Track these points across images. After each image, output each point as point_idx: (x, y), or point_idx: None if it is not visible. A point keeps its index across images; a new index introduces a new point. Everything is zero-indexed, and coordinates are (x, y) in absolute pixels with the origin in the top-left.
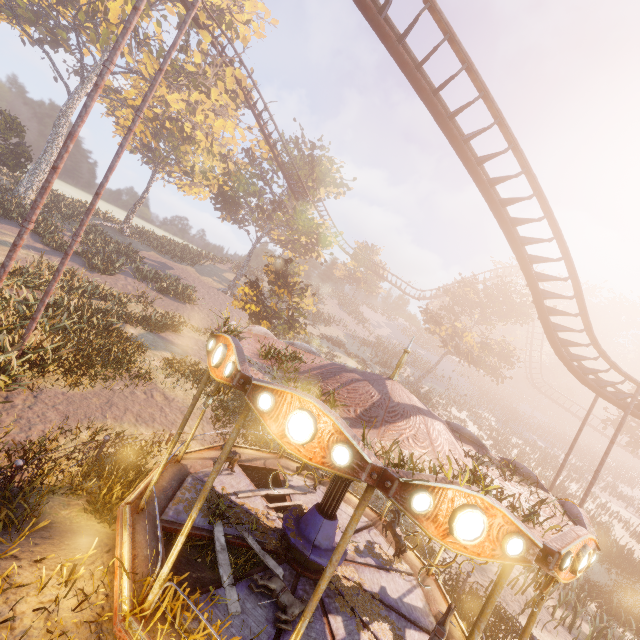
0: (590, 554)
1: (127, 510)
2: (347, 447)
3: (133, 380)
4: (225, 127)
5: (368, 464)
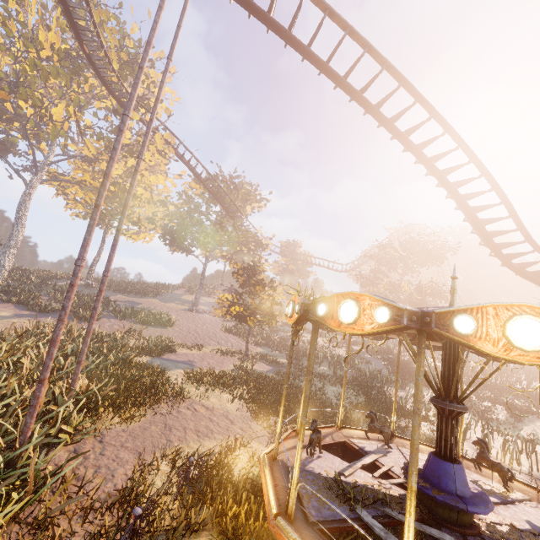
0: None
1: (283, 522)
2: None
3: (174, 399)
4: (157, 181)
5: None
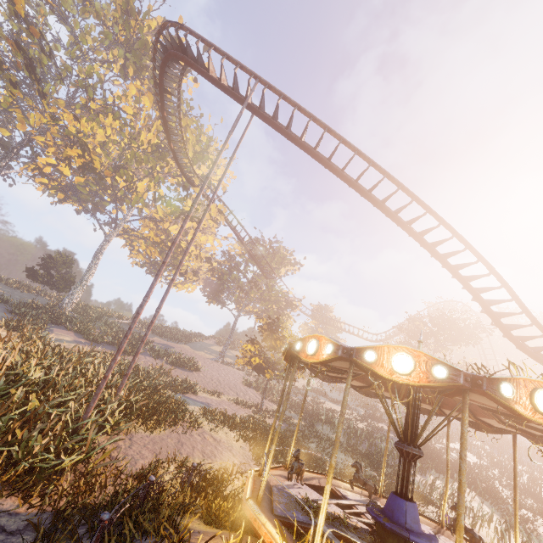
0: None
1: (252, 502)
2: (442, 365)
3: (189, 424)
4: (207, 240)
5: (460, 372)
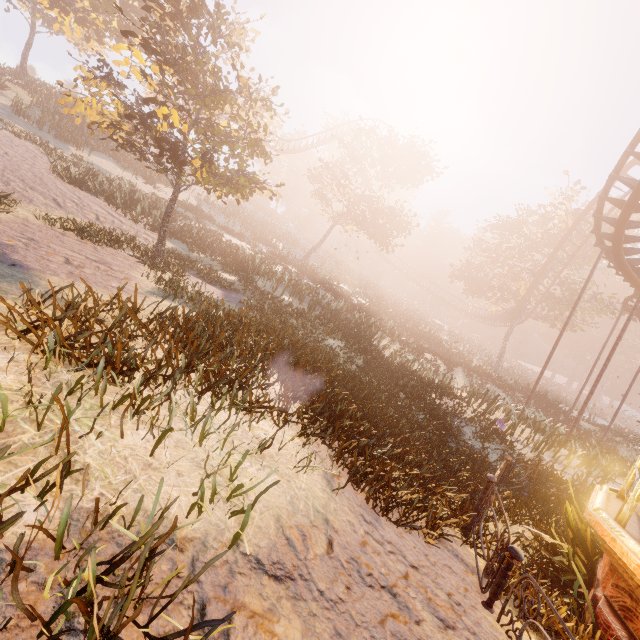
0: None
1: None
2: None
3: None
4: None
5: None
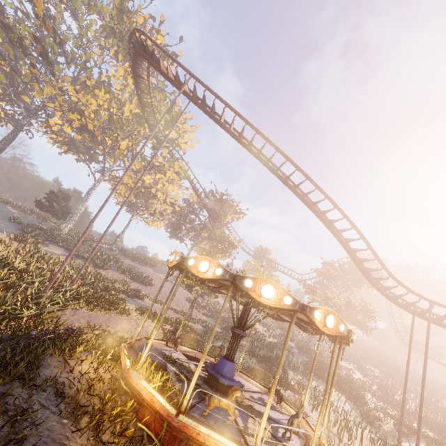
0: (334, 319)
1: (125, 344)
2: (221, 268)
3: (121, 312)
4: (173, 189)
5: (228, 272)
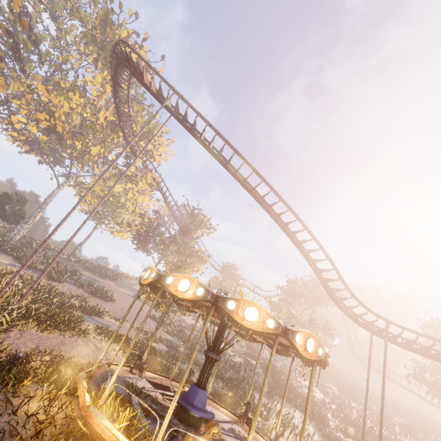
0: (313, 342)
1: (84, 374)
2: (202, 288)
3: (77, 332)
4: (144, 200)
5: (210, 292)
